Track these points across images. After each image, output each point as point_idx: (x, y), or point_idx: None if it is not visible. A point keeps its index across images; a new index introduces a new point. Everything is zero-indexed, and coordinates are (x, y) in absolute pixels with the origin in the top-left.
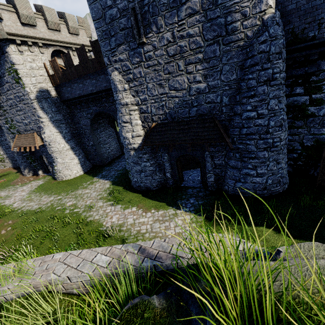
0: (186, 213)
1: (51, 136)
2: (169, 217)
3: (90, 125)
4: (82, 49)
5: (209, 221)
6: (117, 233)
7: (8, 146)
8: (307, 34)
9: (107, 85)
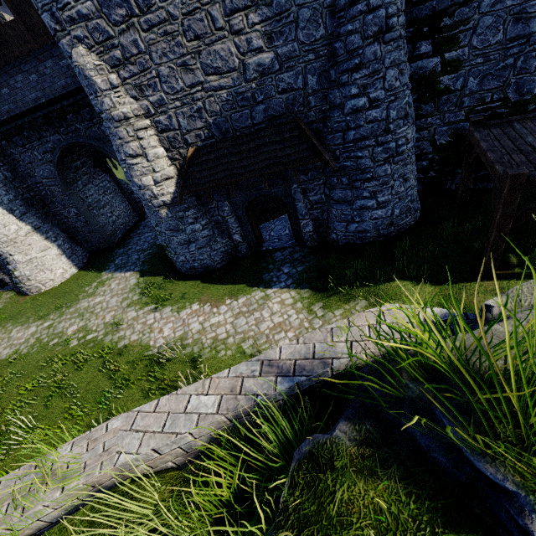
0: (282, 290)
1: None
2: (258, 303)
3: (58, 175)
4: None
5: (320, 293)
6: (180, 351)
7: None
8: None
9: (68, 82)
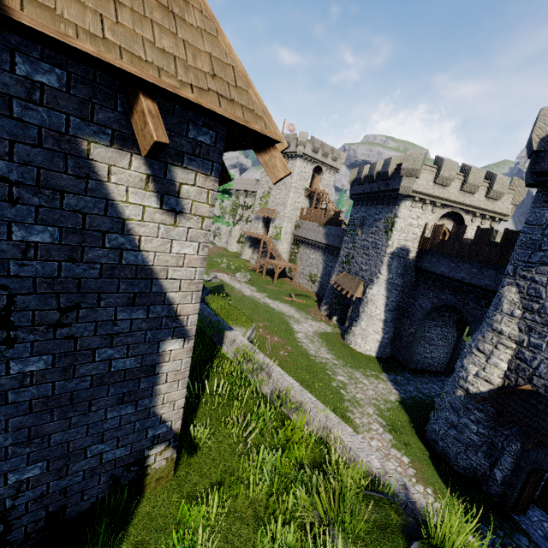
0: None
1: (375, 296)
2: None
3: (428, 311)
4: (486, 231)
5: None
6: None
7: (328, 273)
8: None
9: (491, 285)
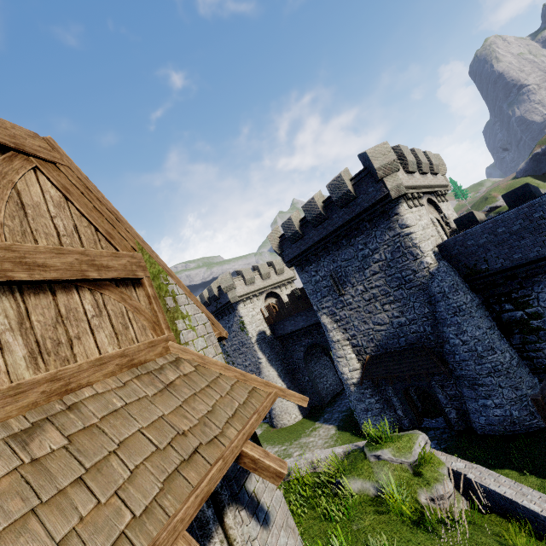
0: None
1: (269, 376)
2: None
3: (304, 358)
4: (292, 294)
5: None
6: None
7: None
8: (480, 267)
9: (317, 319)
